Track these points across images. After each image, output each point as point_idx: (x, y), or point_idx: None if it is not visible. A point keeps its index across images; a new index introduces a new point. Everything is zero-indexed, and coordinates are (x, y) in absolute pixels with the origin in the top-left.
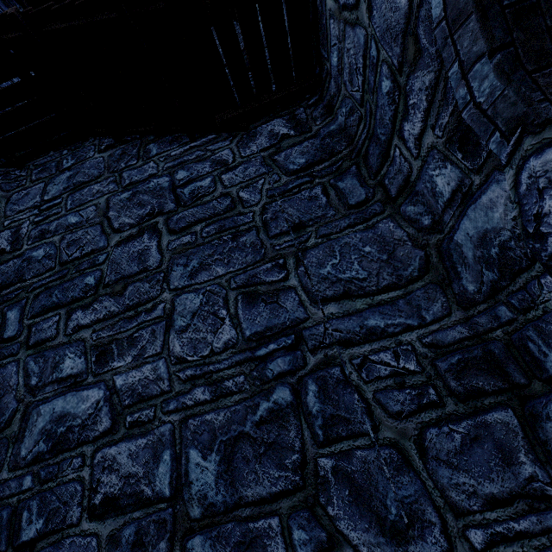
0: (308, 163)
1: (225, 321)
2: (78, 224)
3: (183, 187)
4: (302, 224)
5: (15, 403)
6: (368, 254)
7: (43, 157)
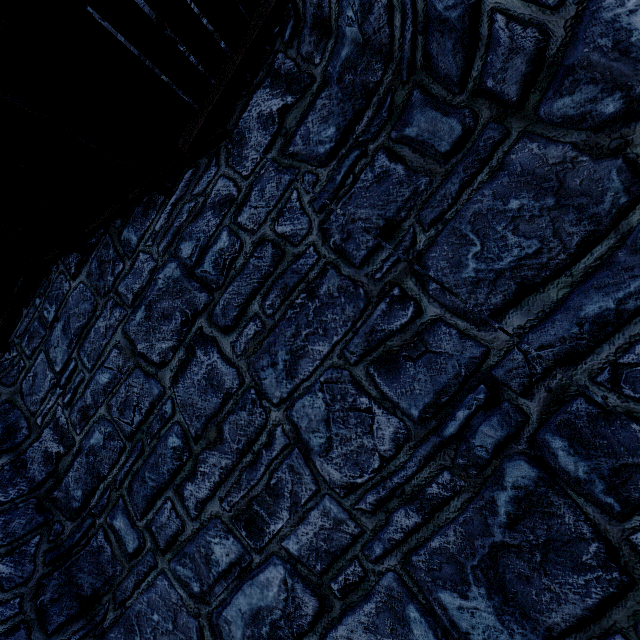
0: (341, 129)
1: (373, 411)
2: (113, 381)
3: (200, 264)
4: (391, 223)
5: (193, 620)
6: (521, 211)
7: (20, 322)
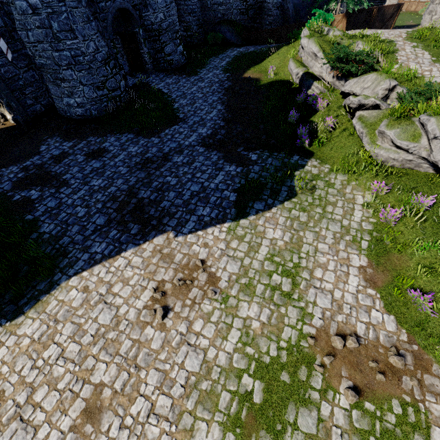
0: None
1: None
2: None
3: None
4: None
5: None
6: None
7: None
